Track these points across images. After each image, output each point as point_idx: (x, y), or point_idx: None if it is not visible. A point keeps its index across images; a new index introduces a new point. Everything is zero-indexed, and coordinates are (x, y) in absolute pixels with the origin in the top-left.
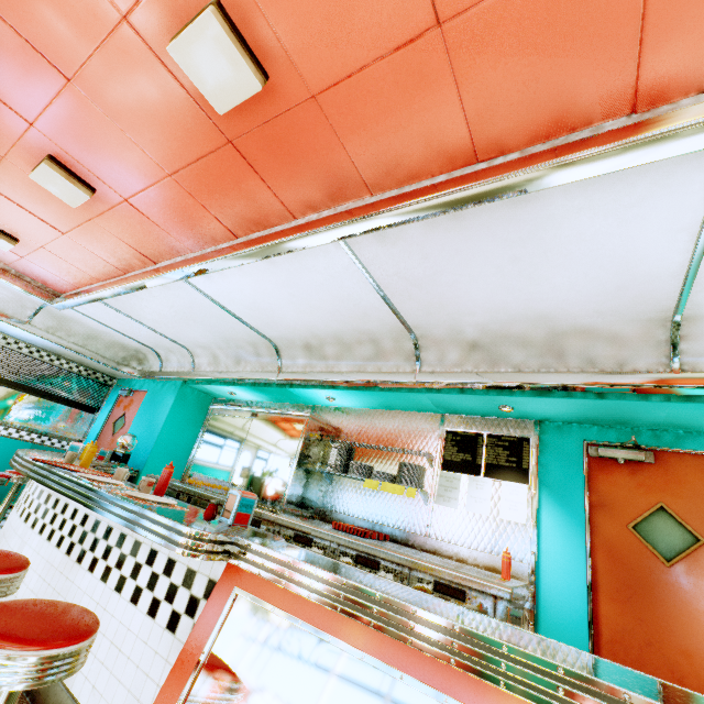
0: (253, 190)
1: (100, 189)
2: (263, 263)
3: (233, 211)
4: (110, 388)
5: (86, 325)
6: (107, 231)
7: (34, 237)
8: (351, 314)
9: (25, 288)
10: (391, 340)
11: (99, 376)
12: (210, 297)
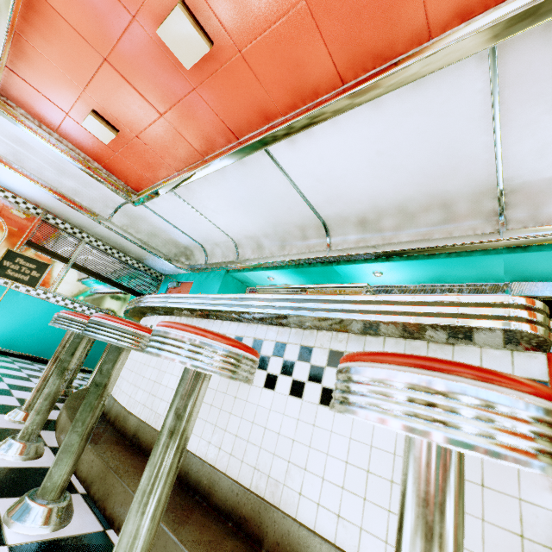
0: (397, 0)
1: (217, 42)
2: (366, 110)
3: (356, 43)
4: (160, 282)
5: (150, 223)
6: (204, 103)
7: (133, 124)
8: (436, 171)
9: (113, 185)
10: (467, 202)
11: (152, 272)
12: (284, 170)
